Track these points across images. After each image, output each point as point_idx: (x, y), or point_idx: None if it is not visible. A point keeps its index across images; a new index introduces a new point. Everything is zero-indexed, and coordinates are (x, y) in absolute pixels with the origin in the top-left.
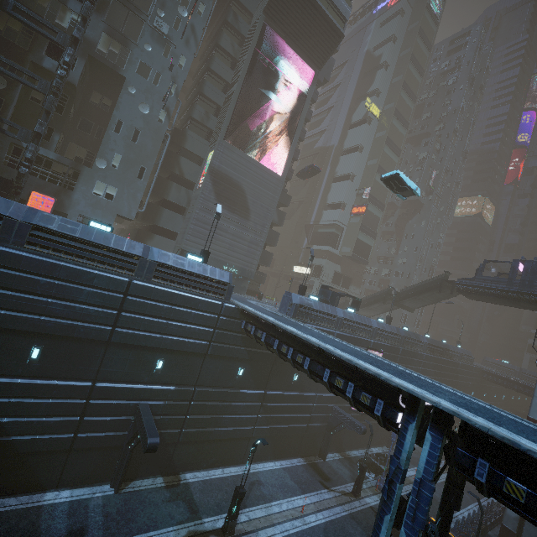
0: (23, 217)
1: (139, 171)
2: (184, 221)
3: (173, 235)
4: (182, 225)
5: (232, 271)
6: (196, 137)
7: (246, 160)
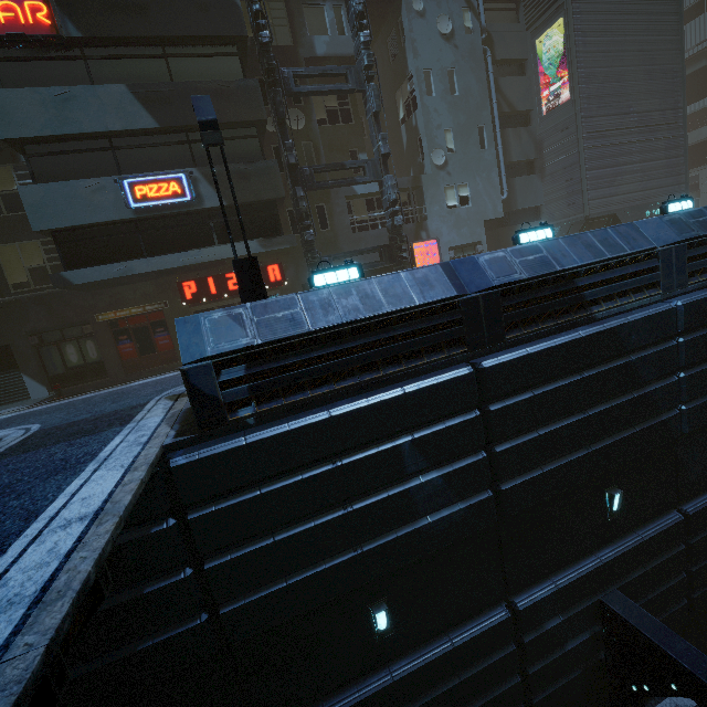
0: (653, 241)
1: (477, 138)
2: (545, 181)
3: (533, 213)
4: (545, 189)
5: (656, 214)
6: (503, 27)
7: (614, 1)
